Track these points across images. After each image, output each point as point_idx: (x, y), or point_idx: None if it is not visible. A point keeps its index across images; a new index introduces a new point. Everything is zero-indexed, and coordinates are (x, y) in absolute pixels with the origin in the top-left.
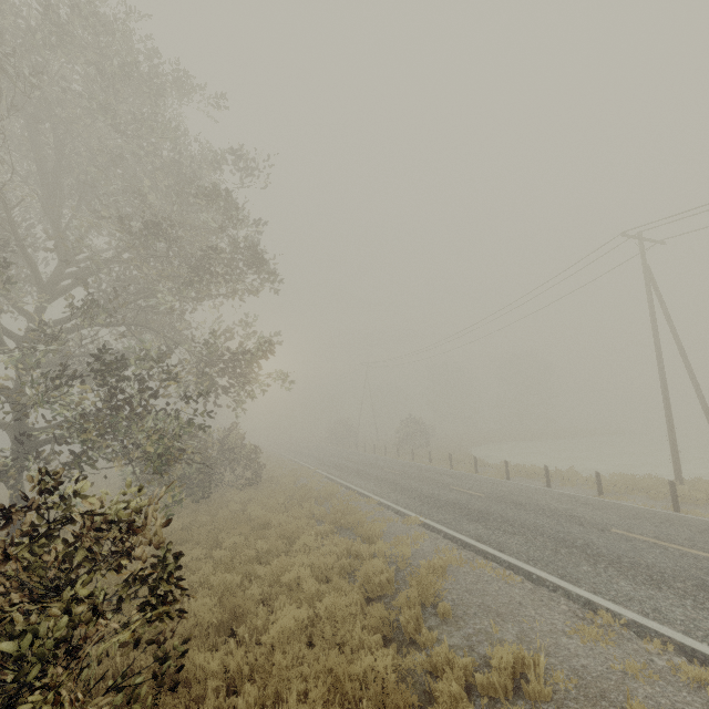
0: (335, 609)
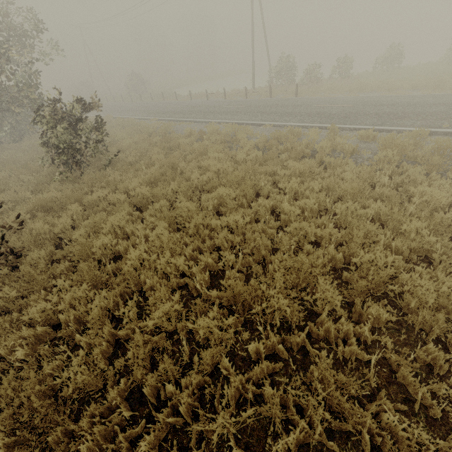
0: (140, 138)
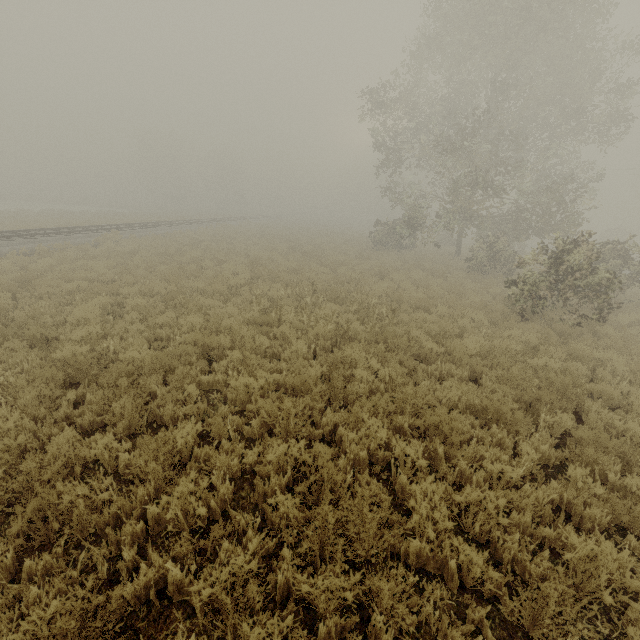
0: None
